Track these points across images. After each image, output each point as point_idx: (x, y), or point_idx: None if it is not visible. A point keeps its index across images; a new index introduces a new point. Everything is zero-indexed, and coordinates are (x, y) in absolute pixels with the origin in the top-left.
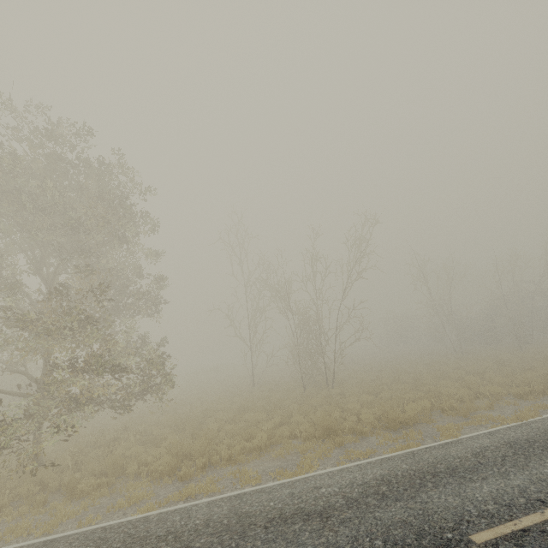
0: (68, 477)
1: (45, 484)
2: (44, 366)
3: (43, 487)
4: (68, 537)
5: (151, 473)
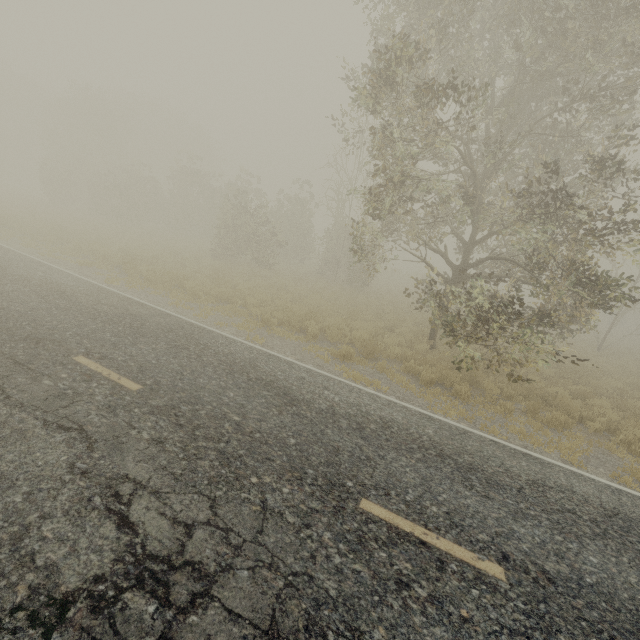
0: (507, 389)
1: (477, 380)
2: (466, 252)
3: (476, 383)
4: (638, 498)
5: (625, 444)
